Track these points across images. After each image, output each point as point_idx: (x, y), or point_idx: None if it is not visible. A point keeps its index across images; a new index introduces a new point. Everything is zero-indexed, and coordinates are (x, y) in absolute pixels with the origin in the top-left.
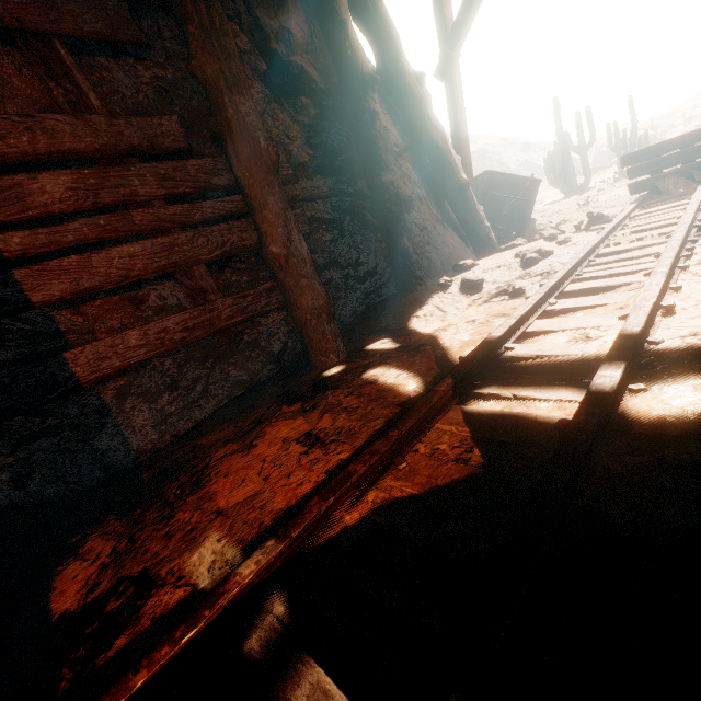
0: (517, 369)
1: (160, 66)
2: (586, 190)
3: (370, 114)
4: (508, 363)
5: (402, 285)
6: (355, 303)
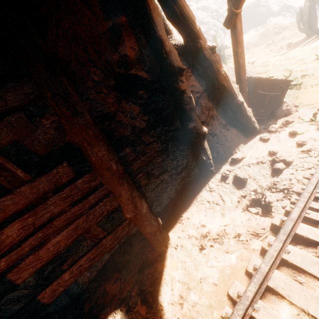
0: None
1: (54, 114)
2: None
3: (180, 92)
4: None
5: (201, 174)
6: (176, 185)
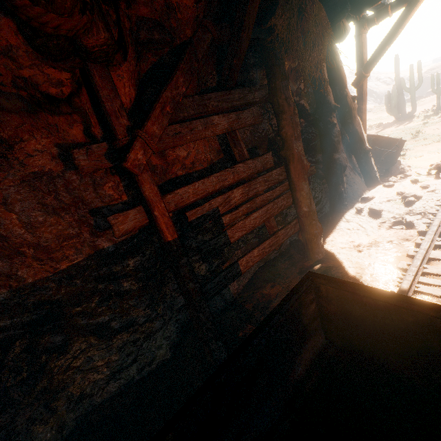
0: (435, 281)
1: None
2: (412, 116)
3: (332, 125)
4: (426, 275)
5: (335, 208)
6: None
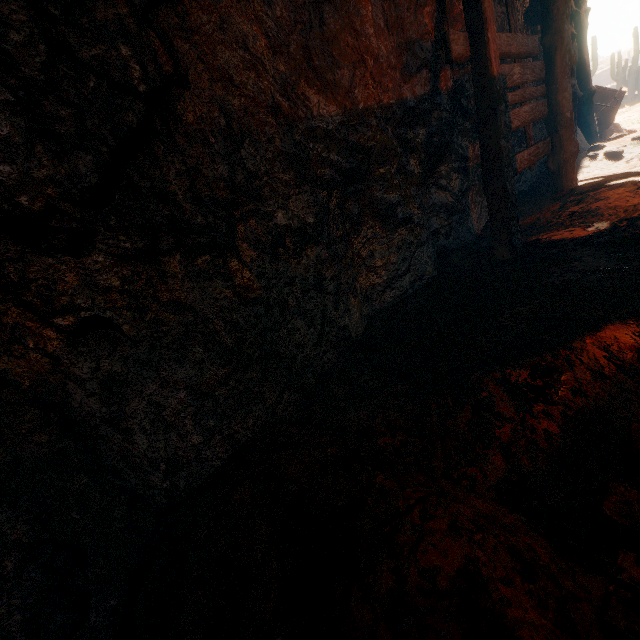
0: None
1: (504, 5)
2: None
3: (572, 38)
4: None
5: None
6: (536, 169)
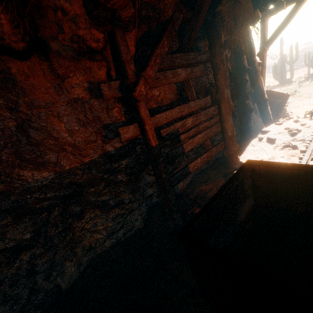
0: None
1: None
2: (290, 81)
3: (246, 81)
4: None
5: (244, 137)
6: None
